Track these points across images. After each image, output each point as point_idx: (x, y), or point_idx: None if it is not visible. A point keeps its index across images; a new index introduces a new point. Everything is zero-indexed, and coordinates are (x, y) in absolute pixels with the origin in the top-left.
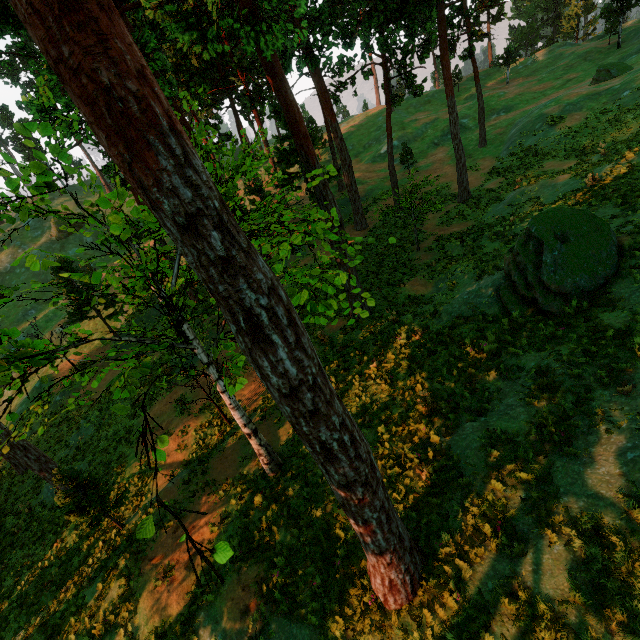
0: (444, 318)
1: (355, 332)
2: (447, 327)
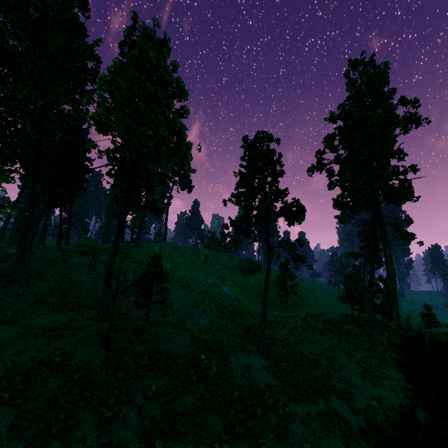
0: None
1: None
2: None
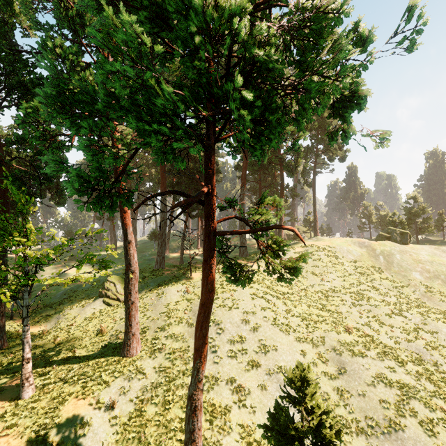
0: (82, 316)
1: (12, 348)
2: (87, 317)
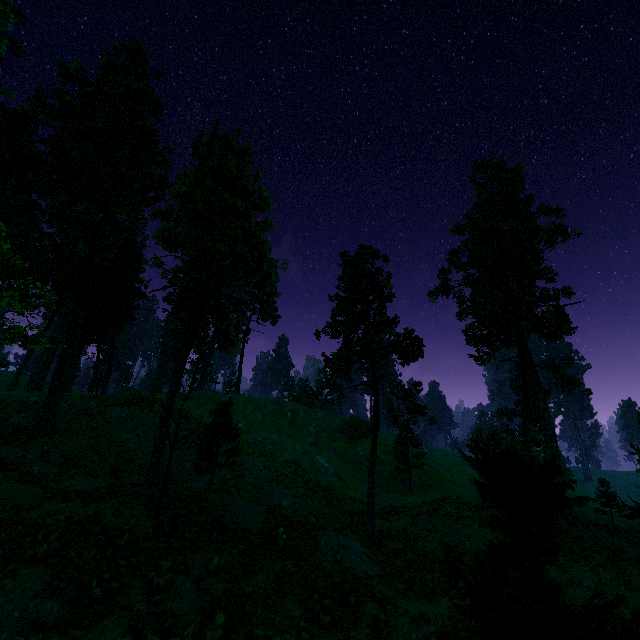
0: None
1: None
2: None
